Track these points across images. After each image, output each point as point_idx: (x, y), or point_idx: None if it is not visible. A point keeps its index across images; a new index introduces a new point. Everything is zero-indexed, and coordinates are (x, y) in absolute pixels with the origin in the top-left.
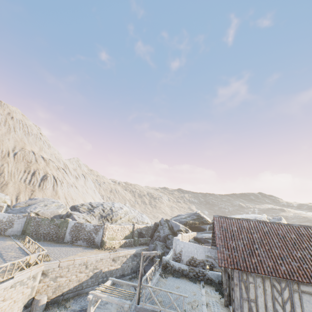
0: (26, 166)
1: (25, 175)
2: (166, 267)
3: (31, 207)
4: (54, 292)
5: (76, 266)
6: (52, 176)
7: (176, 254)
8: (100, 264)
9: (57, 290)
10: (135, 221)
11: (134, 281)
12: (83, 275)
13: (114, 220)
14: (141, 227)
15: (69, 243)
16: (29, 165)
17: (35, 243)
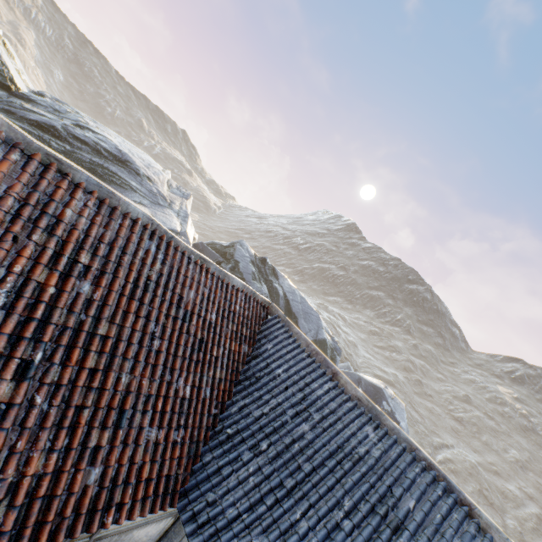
0: None
1: None
2: None
3: None
4: None
5: None
6: None
7: None
8: None
9: None
10: None
11: None
12: None
13: None
14: None
15: None
16: None
17: None
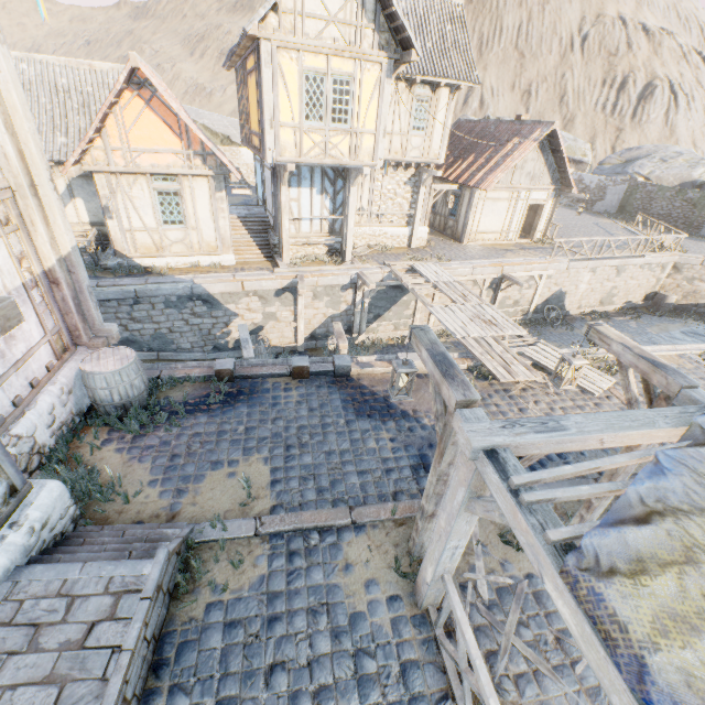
0: (605, 70)
1: (603, 94)
2: None
3: (634, 165)
4: (683, 297)
5: None
6: (666, 83)
7: None
8: None
9: (689, 297)
10: None
11: None
12: None
13: None
14: None
15: None
16: (610, 64)
17: (659, 225)
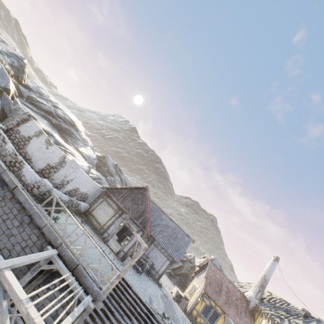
0: None
1: None
2: (41, 195)
3: None
4: None
5: None
6: None
7: (64, 181)
8: None
9: None
10: None
11: None
12: None
13: None
14: None
15: None
16: None
17: None
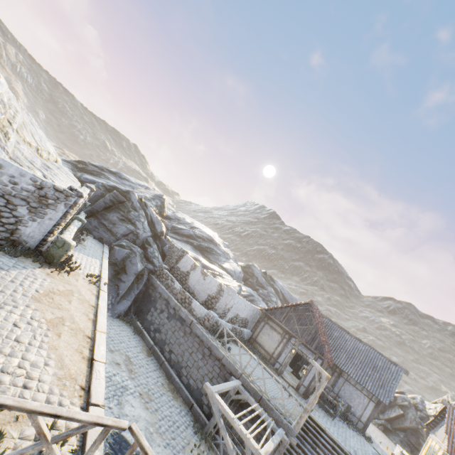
0: None
1: None
2: (211, 327)
3: None
4: None
5: None
6: None
7: (225, 310)
8: None
9: None
10: (34, 142)
11: None
12: None
13: None
14: None
15: None
16: None
17: None
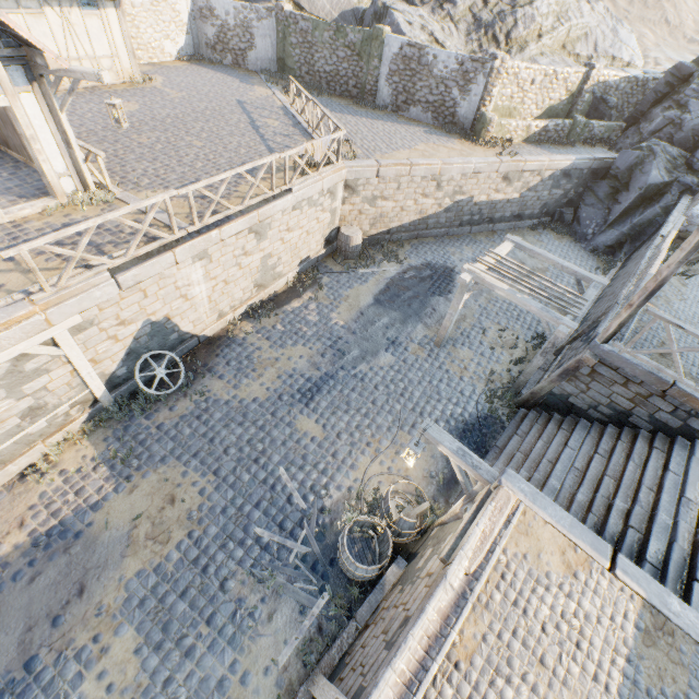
0: None
1: None
2: None
3: None
4: (372, 225)
5: (415, 181)
6: None
7: None
8: (470, 184)
9: (378, 224)
10: (587, 51)
11: (542, 234)
12: (430, 203)
13: (517, 44)
14: (611, 80)
15: (390, 112)
16: None
17: (315, 105)
